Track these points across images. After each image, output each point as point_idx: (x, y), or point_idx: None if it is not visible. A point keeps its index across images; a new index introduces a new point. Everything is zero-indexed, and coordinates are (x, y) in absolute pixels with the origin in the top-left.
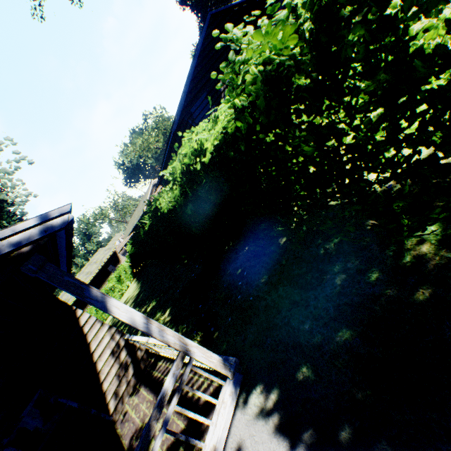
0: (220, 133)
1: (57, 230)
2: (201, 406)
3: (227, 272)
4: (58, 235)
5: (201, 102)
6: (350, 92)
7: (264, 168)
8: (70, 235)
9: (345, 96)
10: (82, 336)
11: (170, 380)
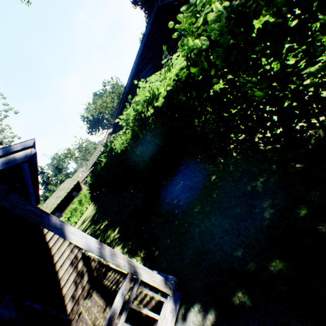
0: (173, 81)
1: (19, 163)
2: (144, 317)
3: (166, 201)
4: (23, 168)
5: (148, 71)
6: (311, 35)
7: (210, 114)
8: (35, 167)
9: (307, 38)
10: (47, 249)
11: (119, 299)
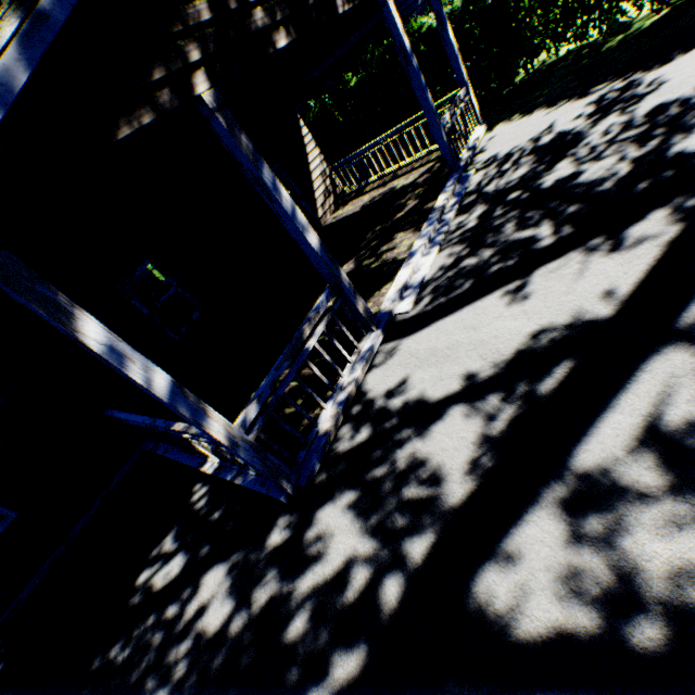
0: None
1: None
2: None
3: None
4: None
5: None
6: None
7: None
8: None
9: None
10: (303, 145)
11: (462, 93)
